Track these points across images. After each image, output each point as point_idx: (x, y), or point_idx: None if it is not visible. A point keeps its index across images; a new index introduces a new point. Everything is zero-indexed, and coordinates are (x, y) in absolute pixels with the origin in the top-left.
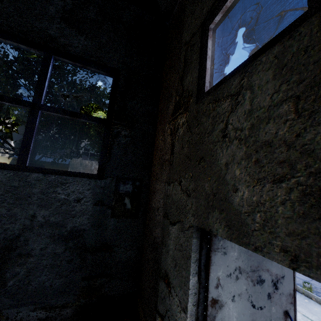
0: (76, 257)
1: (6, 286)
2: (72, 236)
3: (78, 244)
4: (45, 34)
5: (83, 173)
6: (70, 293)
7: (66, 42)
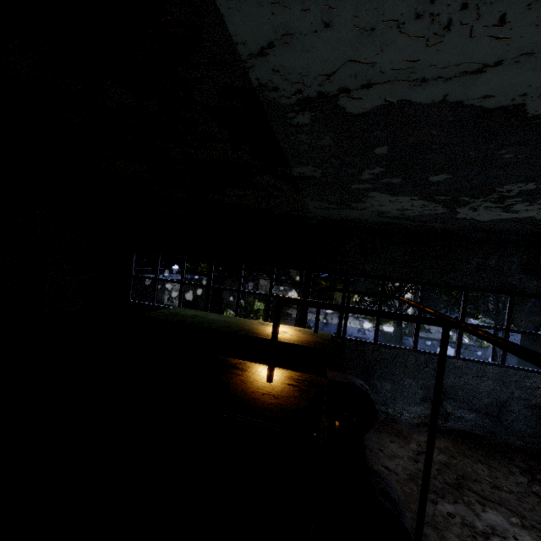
0: (538, 420)
1: (502, 424)
2: (535, 407)
3: (539, 413)
4: (510, 285)
5: (539, 371)
6: (536, 438)
7: (524, 286)
